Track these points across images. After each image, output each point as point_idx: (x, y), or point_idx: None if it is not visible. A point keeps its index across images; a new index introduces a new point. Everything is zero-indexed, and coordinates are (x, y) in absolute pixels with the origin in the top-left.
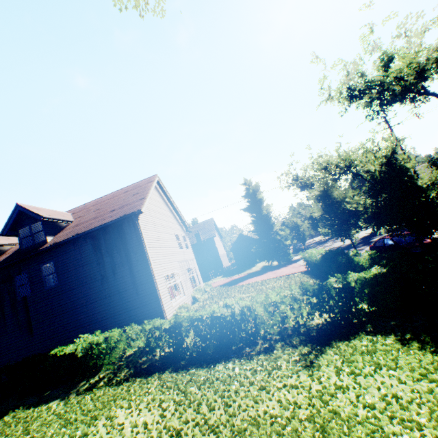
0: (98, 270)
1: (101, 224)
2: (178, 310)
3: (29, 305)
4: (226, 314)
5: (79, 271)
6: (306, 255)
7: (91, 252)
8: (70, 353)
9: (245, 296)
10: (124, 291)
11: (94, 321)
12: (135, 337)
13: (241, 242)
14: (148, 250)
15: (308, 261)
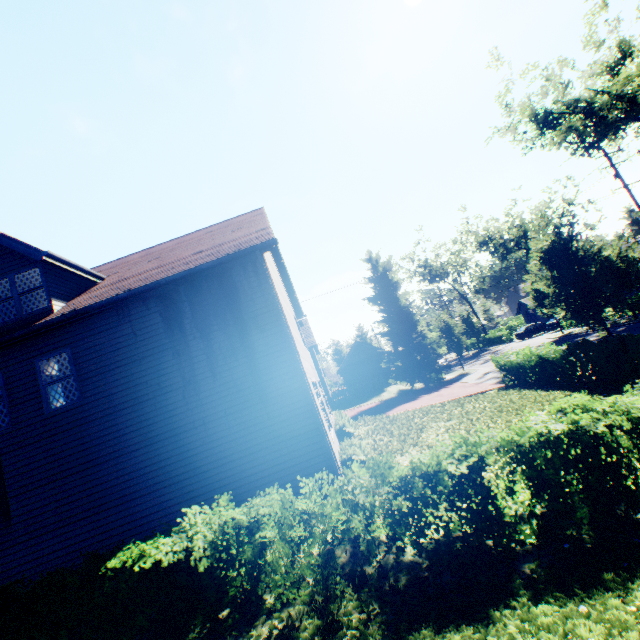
0: (175, 368)
1: (183, 269)
2: (348, 450)
3: (1, 453)
4: (626, 425)
5: (130, 371)
6: (509, 359)
7: (158, 330)
8: (170, 563)
9: (451, 424)
10: (238, 412)
11: (167, 483)
12: (365, 502)
13: (358, 355)
14: (288, 325)
15: (516, 367)
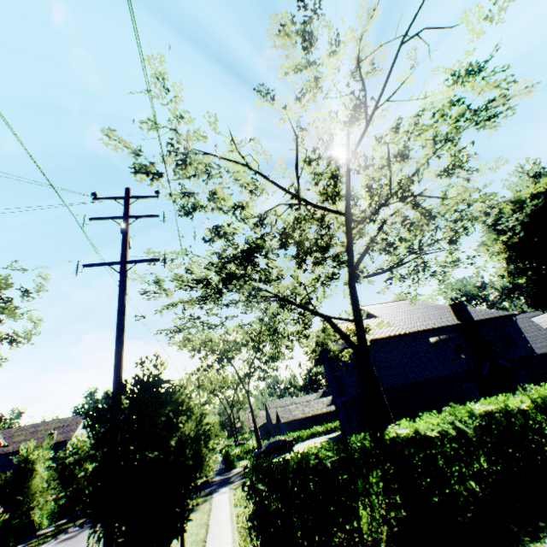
0: None
1: None
2: None
3: None
4: None
5: None
6: None
7: None
8: None
9: None
10: None
11: None
12: None
13: None
14: None
15: None
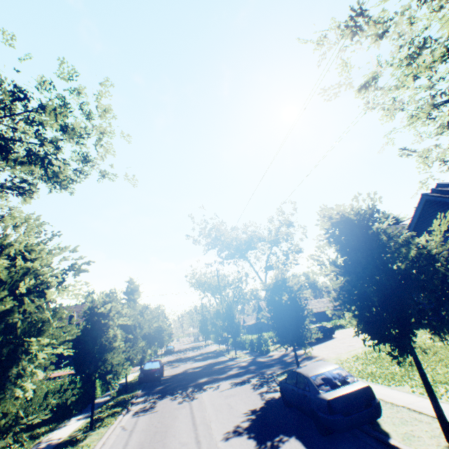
0: None
1: None
2: None
3: None
4: None
5: None
6: None
7: None
8: None
9: None
10: None
11: None
12: None
13: None
14: None
15: None
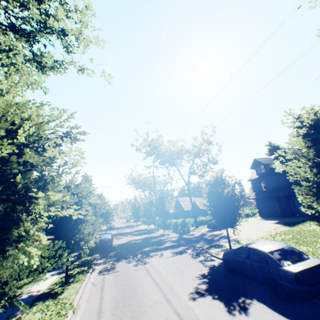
0: None
1: None
2: None
3: None
4: None
5: None
6: None
7: None
8: None
9: None
10: None
11: None
12: None
13: None
14: None
15: None
